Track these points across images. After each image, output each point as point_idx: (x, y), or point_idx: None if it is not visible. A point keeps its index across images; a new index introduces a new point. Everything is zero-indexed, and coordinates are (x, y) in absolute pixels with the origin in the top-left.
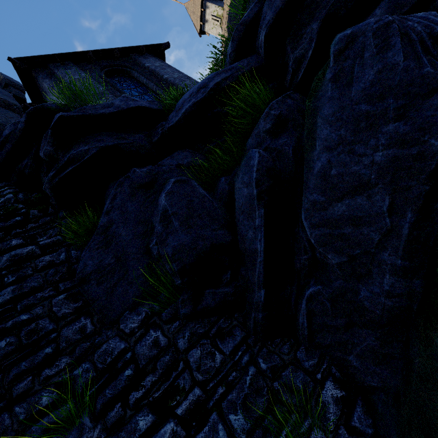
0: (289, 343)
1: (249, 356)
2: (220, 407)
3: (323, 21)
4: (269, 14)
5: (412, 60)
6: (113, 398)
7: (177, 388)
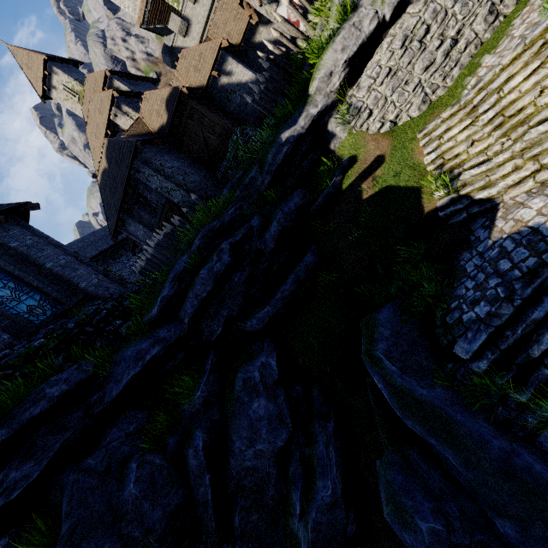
0: (231, 543)
1: None
2: None
3: (225, 318)
4: (190, 309)
5: (269, 402)
6: None
7: None
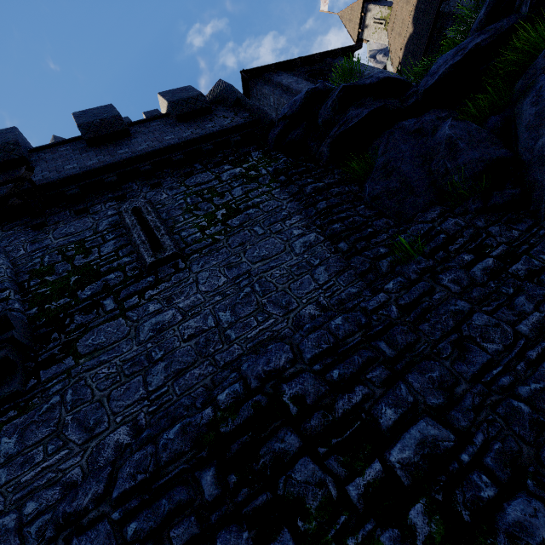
0: None
1: (544, 231)
2: (528, 254)
3: None
4: None
5: None
6: (436, 247)
7: (485, 245)
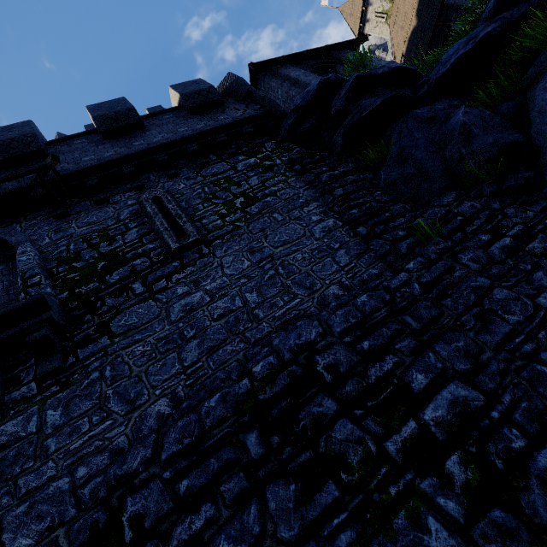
0: None
1: None
2: (543, 233)
3: None
4: None
5: None
6: (454, 229)
7: (502, 226)
